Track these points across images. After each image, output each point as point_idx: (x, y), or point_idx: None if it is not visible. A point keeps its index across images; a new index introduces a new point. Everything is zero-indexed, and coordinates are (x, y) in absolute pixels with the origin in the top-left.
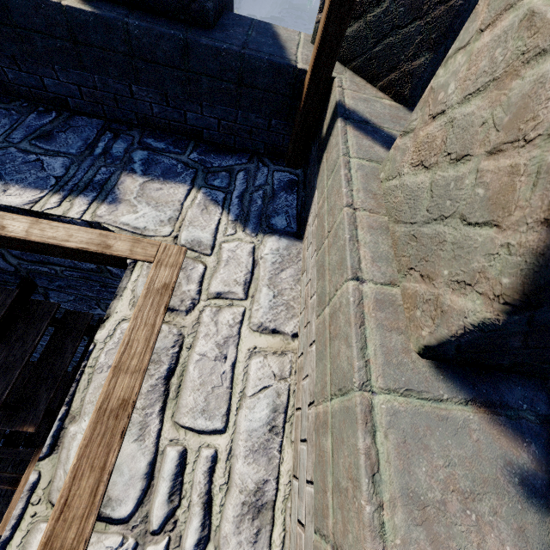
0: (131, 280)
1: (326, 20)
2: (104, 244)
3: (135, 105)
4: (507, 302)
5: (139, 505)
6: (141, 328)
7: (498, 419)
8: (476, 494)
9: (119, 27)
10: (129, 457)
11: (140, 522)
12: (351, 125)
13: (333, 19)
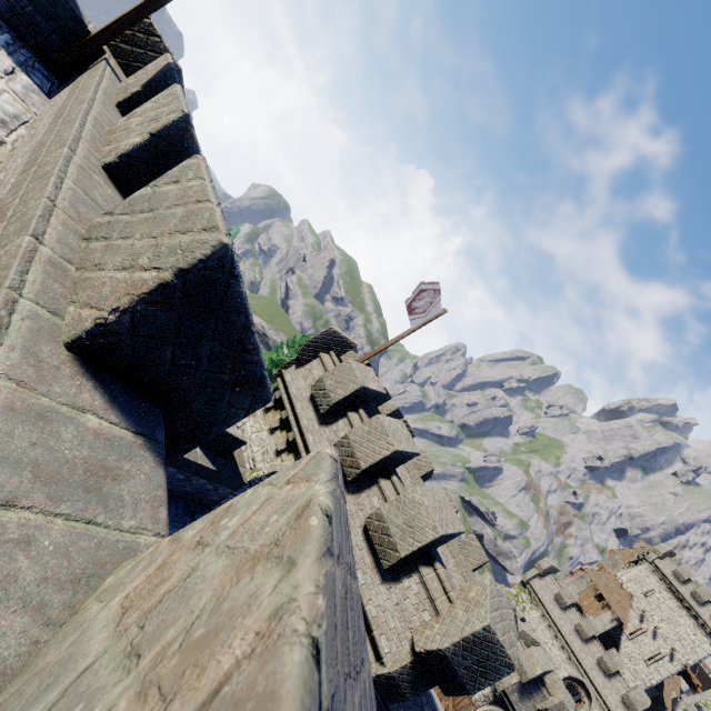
0: None
1: (116, 21)
2: None
3: None
4: (143, 85)
5: None
6: None
7: None
8: None
9: None
10: None
11: None
12: (110, 68)
13: (119, 24)
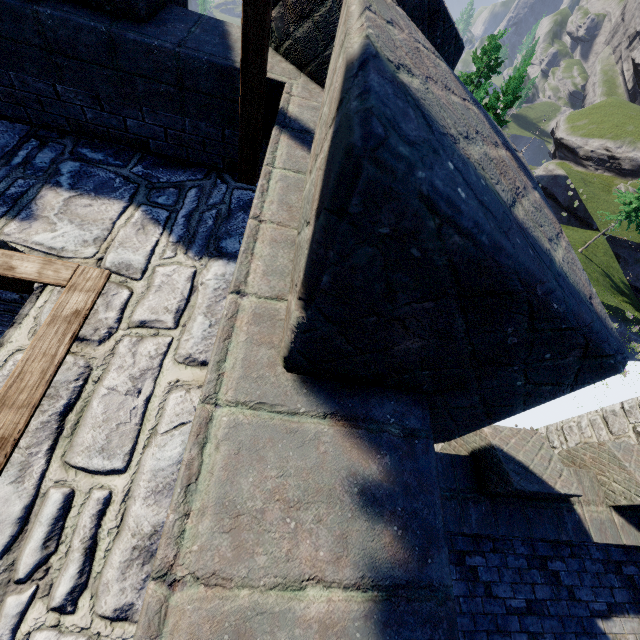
0: (36, 306)
1: (243, 15)
2: (6, 265)
3: (64, 108)
4: (300, 296)
5: (5, 552)
6: (38, 359)
7: (357, 432)
8: (304, 503)
9: (29, 16)
10: (1, 501)
11: (4, 571)
12: (286, 134)
13: (251, 15)
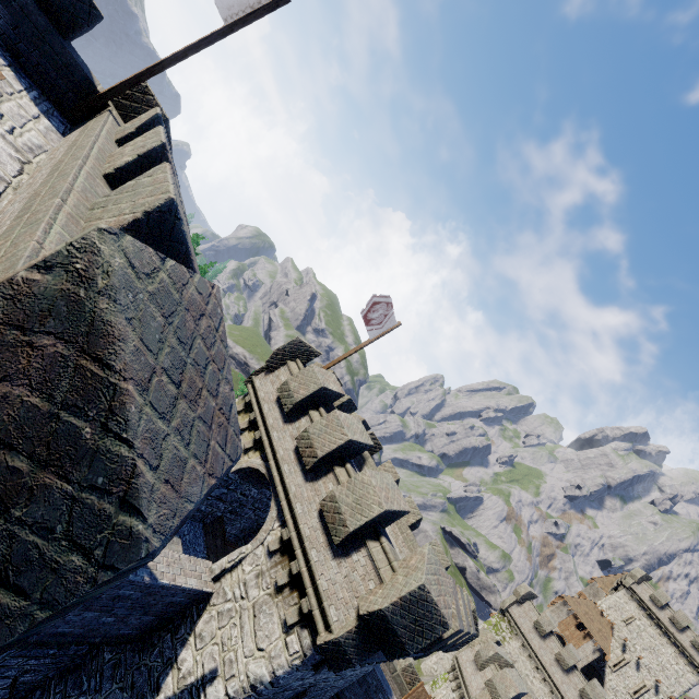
0: None
1: (119, 84)
2: None
3: None
4: (137, 128)
5: None
6: None
7: None
8: None
9: None
10: None
11: None
12: (113, 116)
13: (122, 86)
